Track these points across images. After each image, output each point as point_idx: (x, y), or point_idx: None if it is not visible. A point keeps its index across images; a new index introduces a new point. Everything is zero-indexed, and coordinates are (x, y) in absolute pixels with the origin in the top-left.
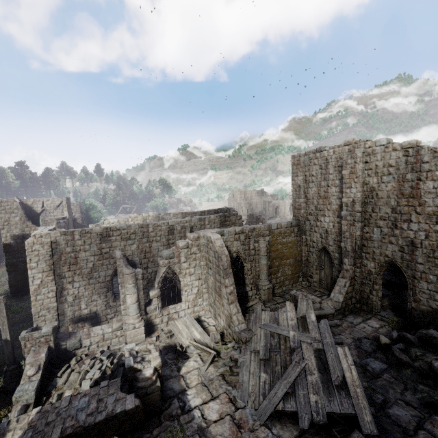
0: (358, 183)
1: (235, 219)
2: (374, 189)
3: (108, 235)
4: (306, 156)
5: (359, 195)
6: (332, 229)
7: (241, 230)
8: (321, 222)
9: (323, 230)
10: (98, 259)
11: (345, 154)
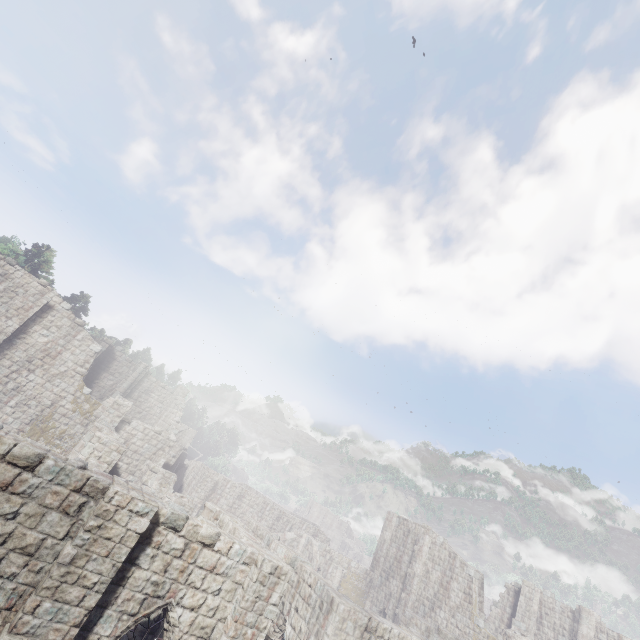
0: (421, 561)
1: (325, 539)
2: (429, 571)
3: (244, 495)
4: (398, 518)
5: (419, 571)
6: (395, 593)
7: (329, 550)
8: (389, 583)
9: (389, 591)
10: (228, 509)
11: (421, 533)
